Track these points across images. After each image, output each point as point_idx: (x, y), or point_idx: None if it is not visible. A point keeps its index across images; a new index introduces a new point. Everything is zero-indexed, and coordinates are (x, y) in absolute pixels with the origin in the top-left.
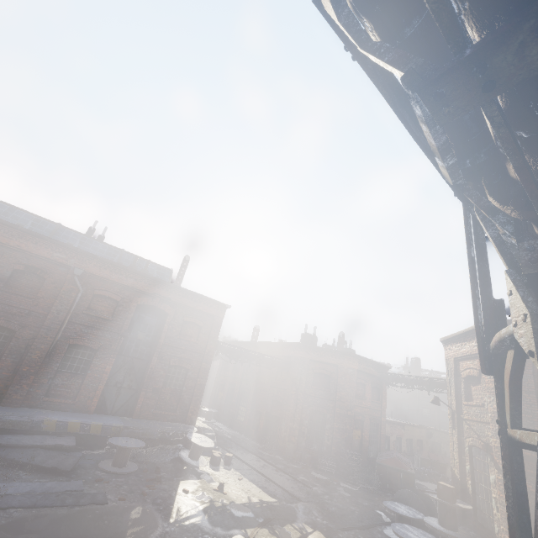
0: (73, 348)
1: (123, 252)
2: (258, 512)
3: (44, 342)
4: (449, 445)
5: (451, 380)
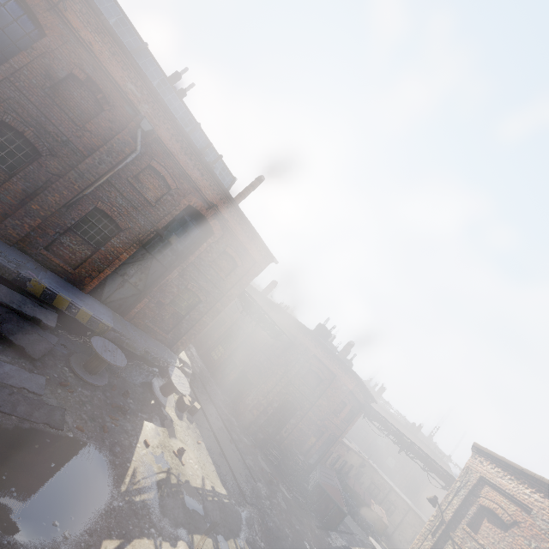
0: (98, 213)
1: (198, 127)
2: (209, 510)
3: (69, 188)
4: (371, 479)
5: (461, 491)
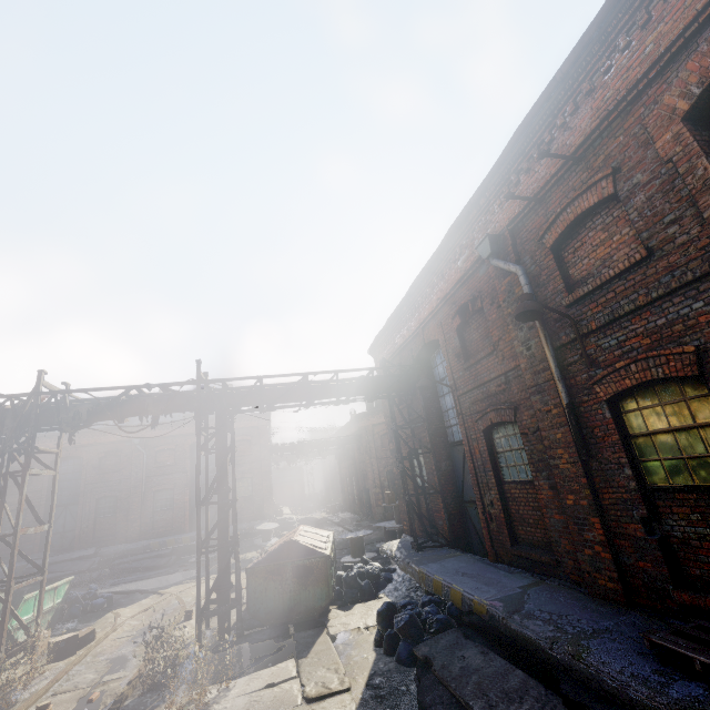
0: (158, 493)
1: None
2: None
3: (137, 496)
4: None
5: None
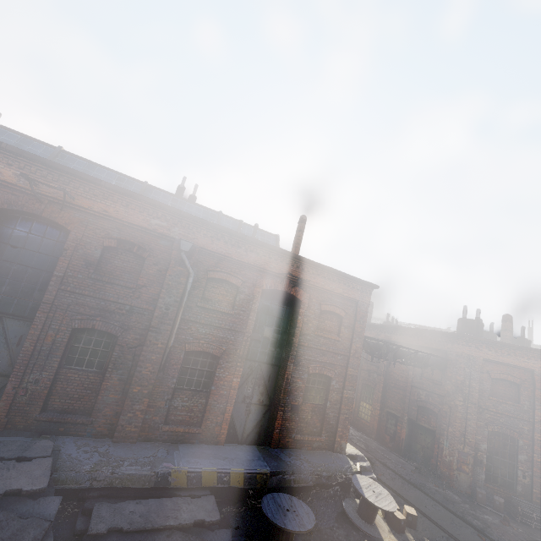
0: (190, 355)
1: (221, 216)
2: None
3: (155, 350)
4: None
5: None
